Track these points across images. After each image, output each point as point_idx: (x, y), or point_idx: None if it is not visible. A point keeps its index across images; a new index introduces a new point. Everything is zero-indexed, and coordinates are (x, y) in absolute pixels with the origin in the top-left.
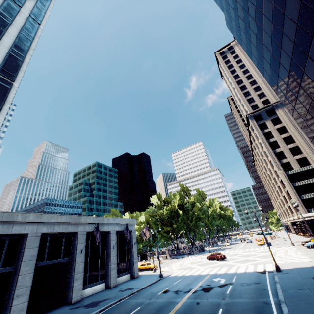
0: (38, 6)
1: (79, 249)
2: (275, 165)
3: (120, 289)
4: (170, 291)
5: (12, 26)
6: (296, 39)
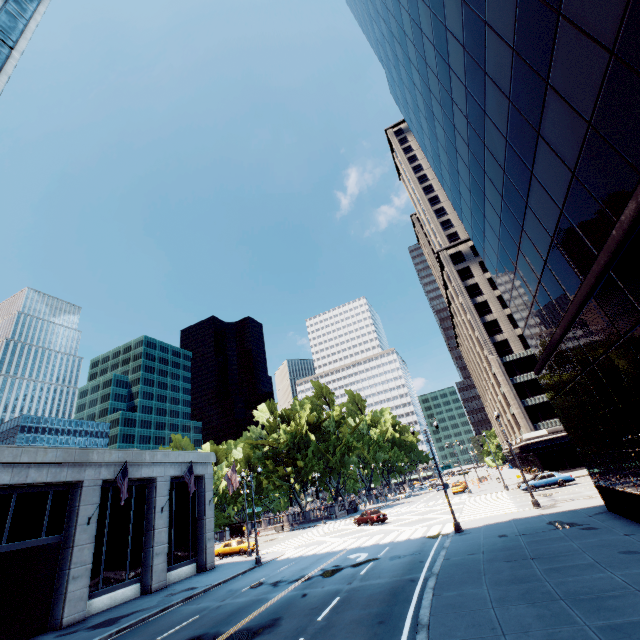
0: (9, 10)
1: (84, 517)
2: (485, 344)
3: (171, 592)
4: (266, 584)
5: None
6: (469, 141)
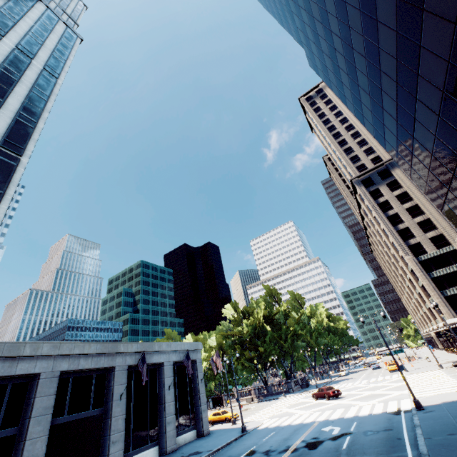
0: (55, 56)
1: (117, 394)
2: (401, 248)
3: (182, 455)
4: (258, 452)
5: (19, 83)
6: (398, 77)
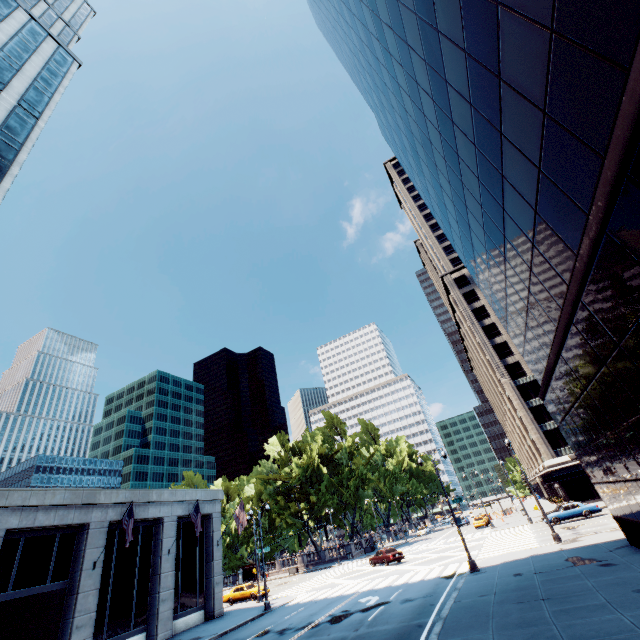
0: (36, 87)
1: (90, 561)
2: (496, 367)
3: None
4: (272, 632)
5: None
6: (450, 178)
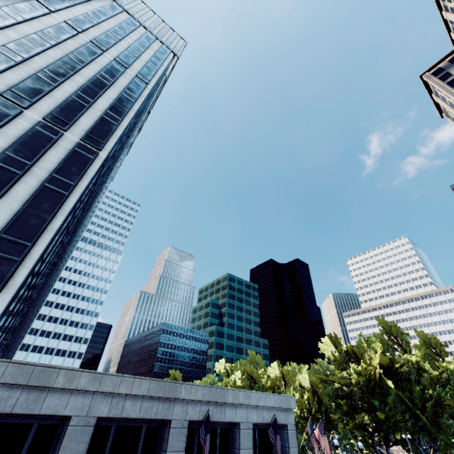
0: (148, 66)
1: None
2: None
3: None
4: None
5: (112, 88)
6: None
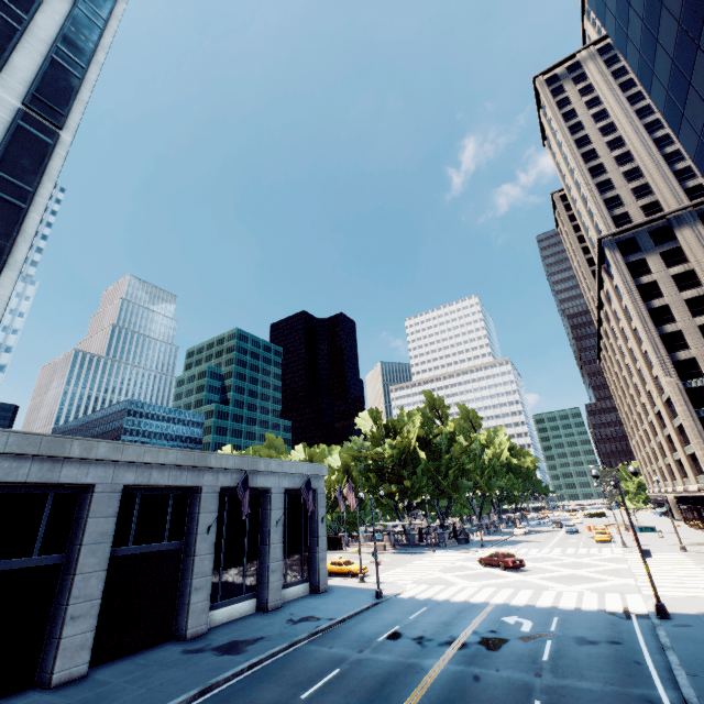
0: None
1: (204, 526)
2: (660, 363)
3: (291, 617)
4: (406, 637)
5: None
6: None
